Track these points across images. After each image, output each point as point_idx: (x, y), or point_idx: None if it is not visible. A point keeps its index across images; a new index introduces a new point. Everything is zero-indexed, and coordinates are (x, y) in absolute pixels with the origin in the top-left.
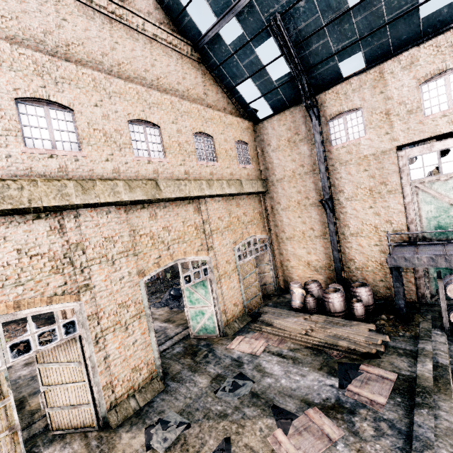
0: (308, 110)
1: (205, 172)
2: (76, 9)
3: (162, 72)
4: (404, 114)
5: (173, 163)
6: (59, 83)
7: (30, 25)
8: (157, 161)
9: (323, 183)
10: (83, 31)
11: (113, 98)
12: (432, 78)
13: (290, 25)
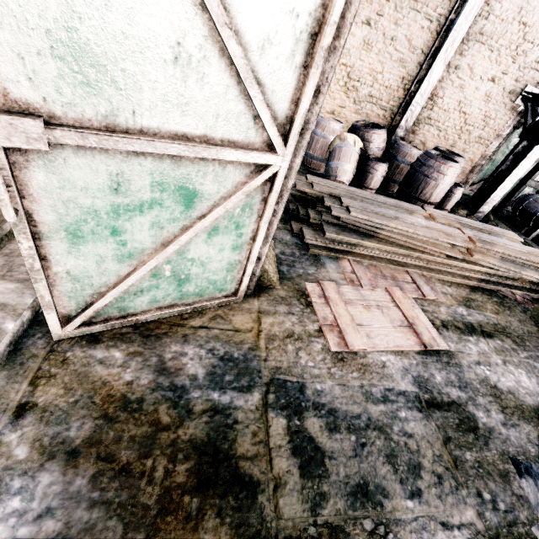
0: None
1: None
2: None
3: None
4: None
5: None
6: None
7: None
8: None
9: None
10: None
11: None
12: None
13: None
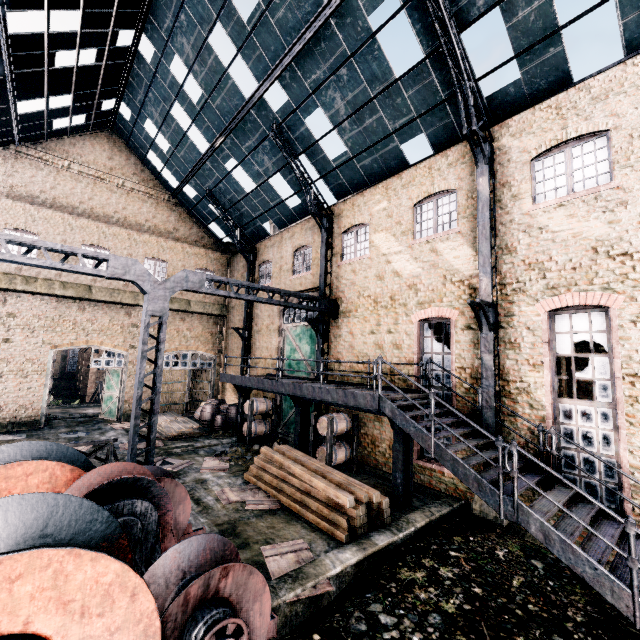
0: (243, 255)
1: None
2: (69, 177)
3: (132, 213)
4: (286, 271)
5: None
6: (36, 221)
7: (33, 188)
8: None
9: (244, 315)
10: (70, 189)
11: (75, 230)
12: (299, 250)
13: (222, 196)
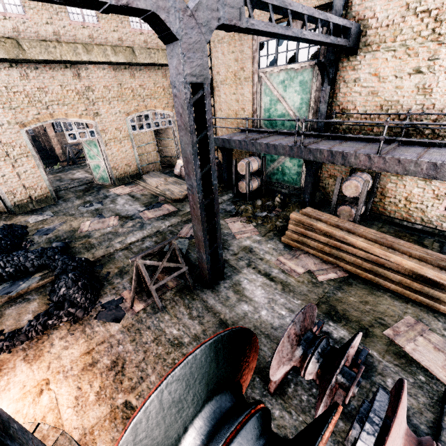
0: None
1: (82, 34)
2: None
3: None
4: None
5: (37, 21)
6: None
7: None
8: (15, 17)
9: None
10: None
11: None
12: None
13: None
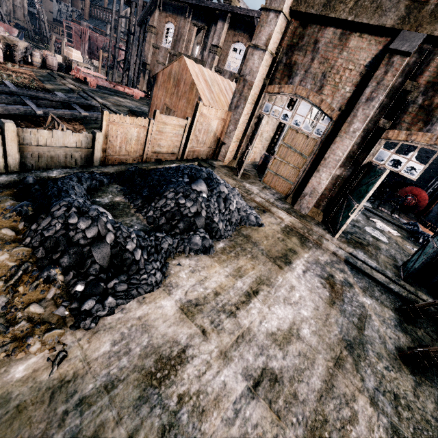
0: None
1: None
2: None
3: None
4: None
5: None
6: None
7: None
8: None
9: None
10: None
11: None
12: None
13: None
